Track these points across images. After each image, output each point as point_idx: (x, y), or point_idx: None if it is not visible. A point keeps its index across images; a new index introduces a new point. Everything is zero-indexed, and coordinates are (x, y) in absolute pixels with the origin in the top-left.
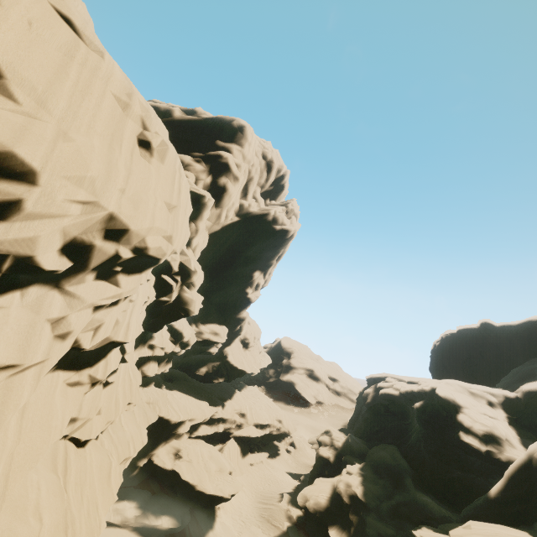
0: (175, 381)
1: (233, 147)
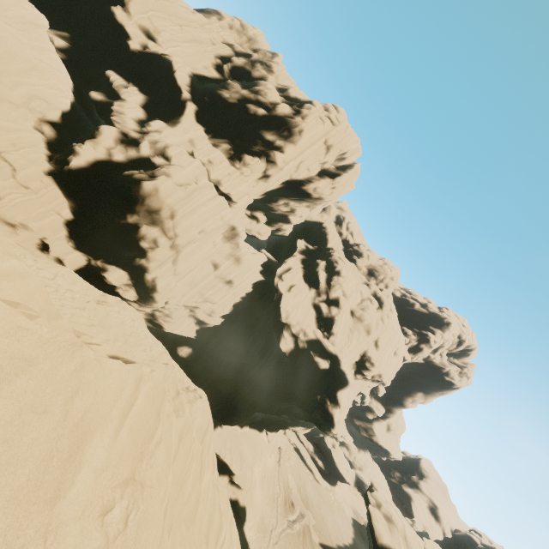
0: None
1: (437, 332)
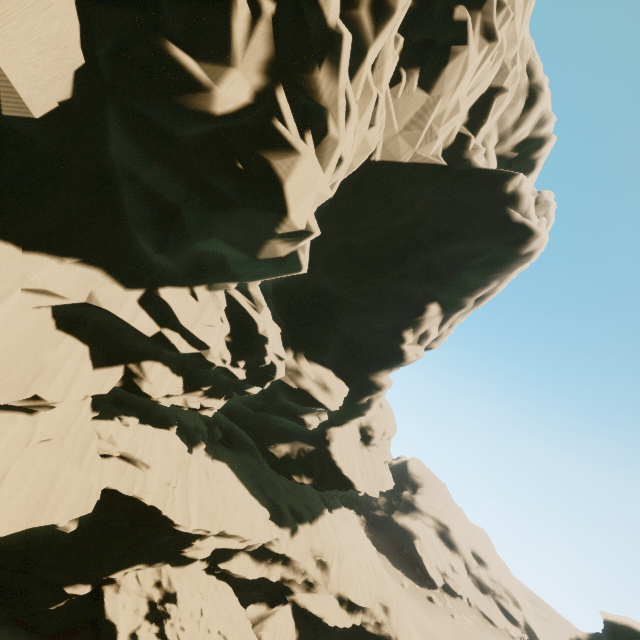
0: (237, 449)
1: None
